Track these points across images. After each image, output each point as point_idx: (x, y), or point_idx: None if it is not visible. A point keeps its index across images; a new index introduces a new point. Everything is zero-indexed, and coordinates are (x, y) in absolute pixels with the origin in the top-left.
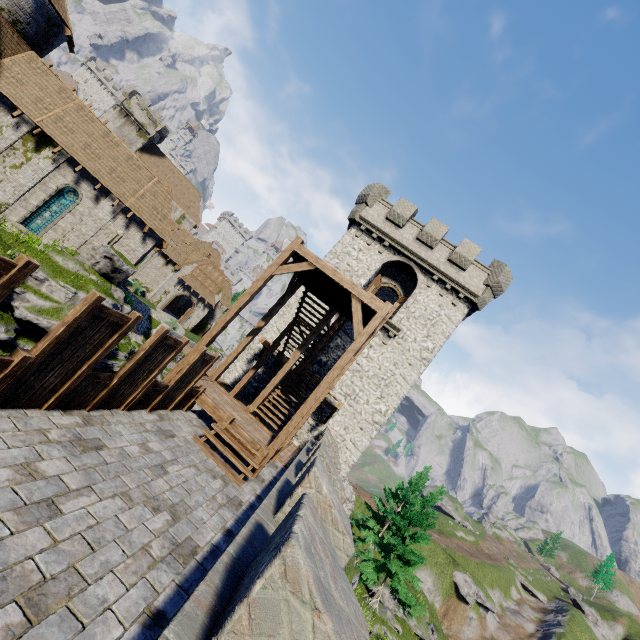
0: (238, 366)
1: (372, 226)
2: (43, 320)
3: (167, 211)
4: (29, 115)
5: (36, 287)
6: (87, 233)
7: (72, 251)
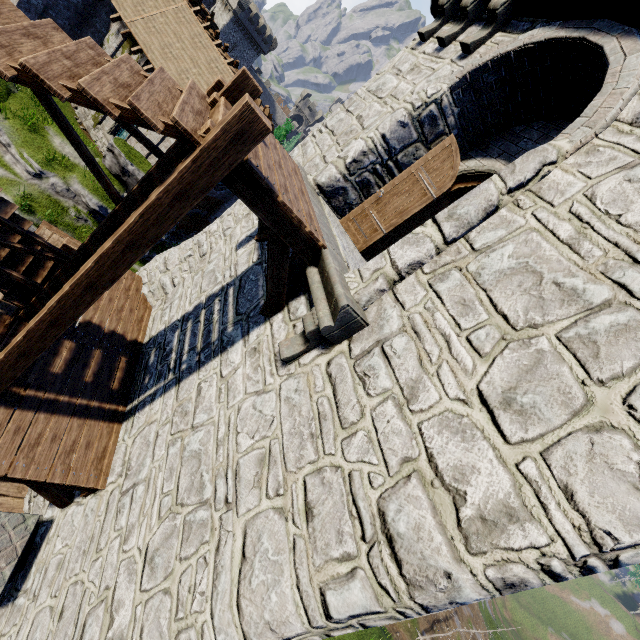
0: None
1: None
2: None
3: None
4: (124, 17)
5: (3, 154)
6: None
7: None
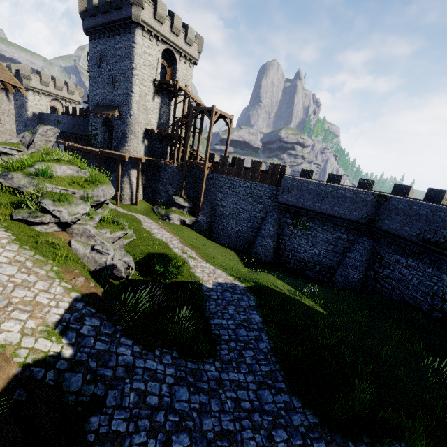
0: (141, 147)
1: (150, 27)
2: None
3: None
4: None
5: None
6: None
7: (13, 145)
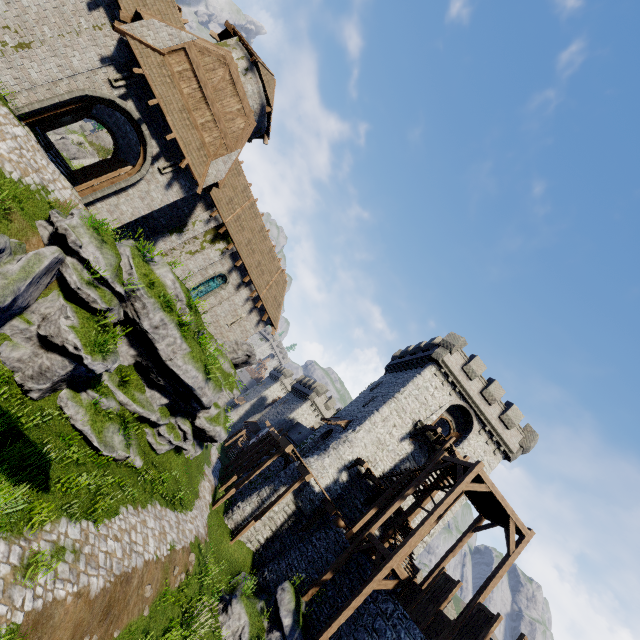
0: (330, 473)
1: (450, 371)
2: (212, 427)
3: (281, 299)
4: (222, 216)
5: None
6: (220, 314)
7: (210, 334)
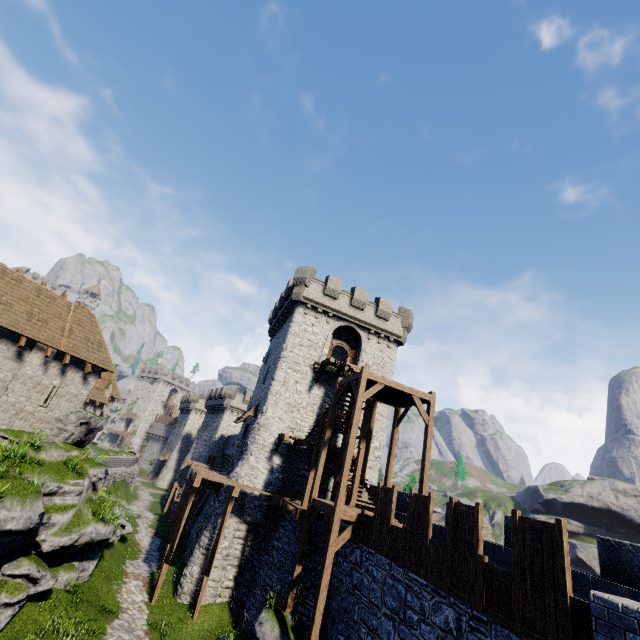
0: (262, 468)
1: (316, 303)
2: (75, 536)
3: (99, 337)
4: None
5: (49, 503)
6: (17, 401)
7: (14, 433)
